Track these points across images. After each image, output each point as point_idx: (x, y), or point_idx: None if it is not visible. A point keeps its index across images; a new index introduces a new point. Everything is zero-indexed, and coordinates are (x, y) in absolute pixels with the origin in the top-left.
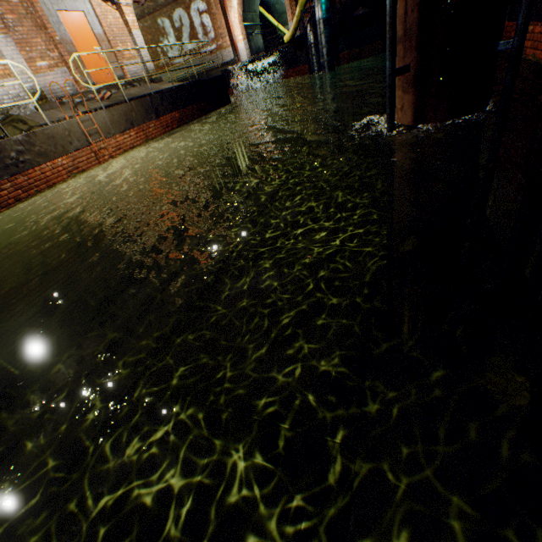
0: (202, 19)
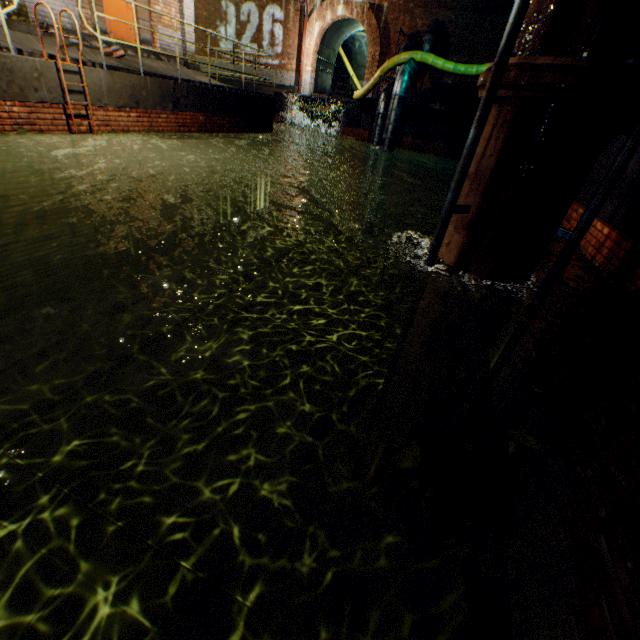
0: (274, 27)
